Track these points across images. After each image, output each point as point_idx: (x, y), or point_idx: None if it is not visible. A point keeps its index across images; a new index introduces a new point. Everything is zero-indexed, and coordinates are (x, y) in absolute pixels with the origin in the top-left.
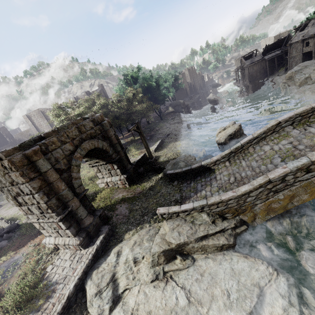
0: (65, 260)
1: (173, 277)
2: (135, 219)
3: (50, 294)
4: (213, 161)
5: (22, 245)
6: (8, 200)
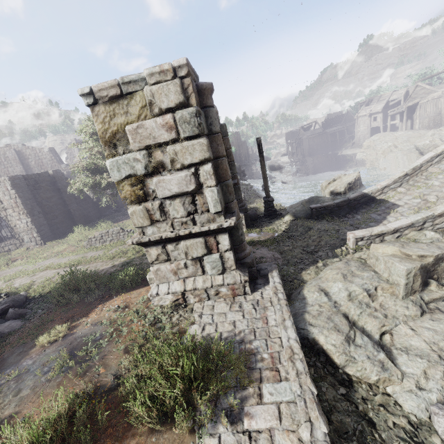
0: (222, 313)
1: (442, 308)
2: (300, 259)
3: (247, 358)
4: (382, 187)
5: (80, 316)
6: (120, 185)
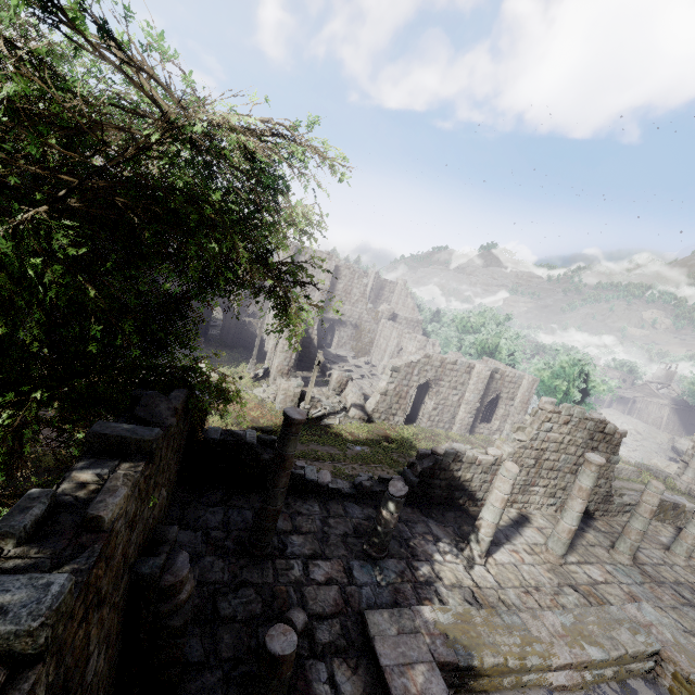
0: None
1: None
2: None
3: None
4: None
5: None
6: None
